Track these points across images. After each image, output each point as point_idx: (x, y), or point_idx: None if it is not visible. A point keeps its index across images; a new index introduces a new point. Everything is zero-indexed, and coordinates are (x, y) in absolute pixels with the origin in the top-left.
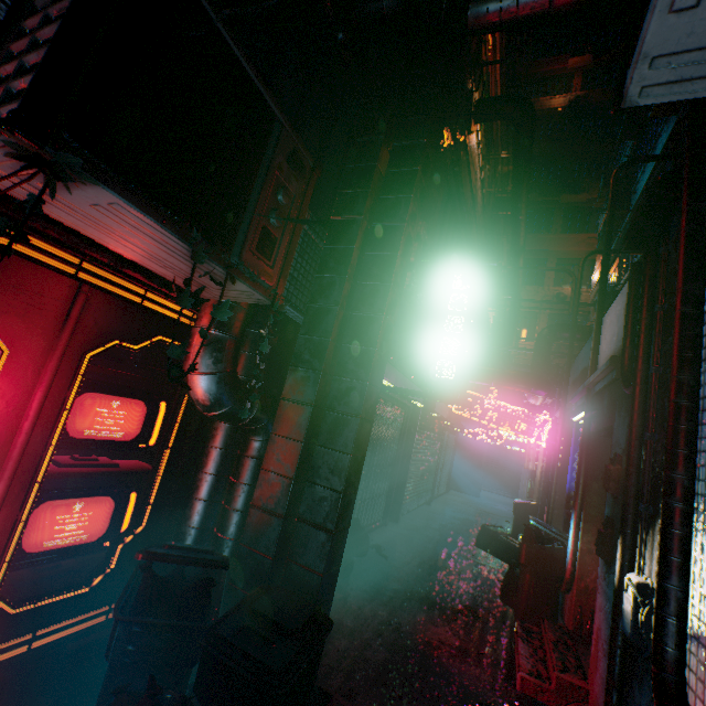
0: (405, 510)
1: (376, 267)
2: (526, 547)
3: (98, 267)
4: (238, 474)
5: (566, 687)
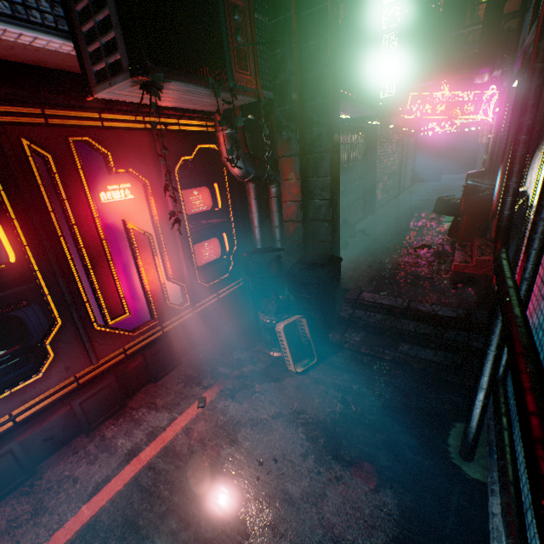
0: (378, 206)
1: (313, 26)
2: (464, 200)
3: (151, 117)
4: (270, 209)
5: (481, 263)
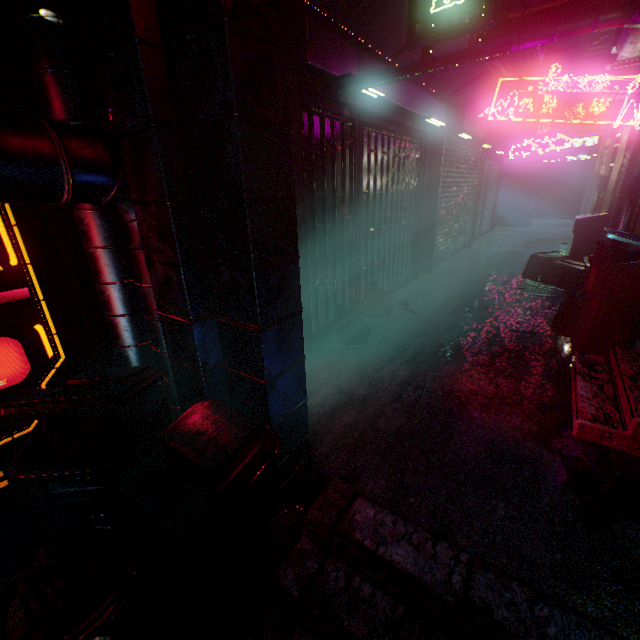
0: (438, 259)
1: None
2: (597, 271)
3: None
4: (136, 276)
5: None
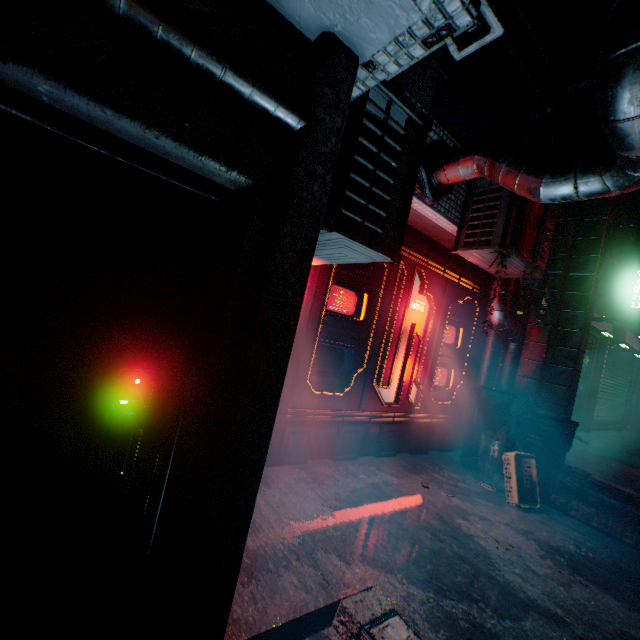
0: (595, 425)
1: (585, 246)
2: None
3: (448, 270)
4: (504, 362)
5: None
